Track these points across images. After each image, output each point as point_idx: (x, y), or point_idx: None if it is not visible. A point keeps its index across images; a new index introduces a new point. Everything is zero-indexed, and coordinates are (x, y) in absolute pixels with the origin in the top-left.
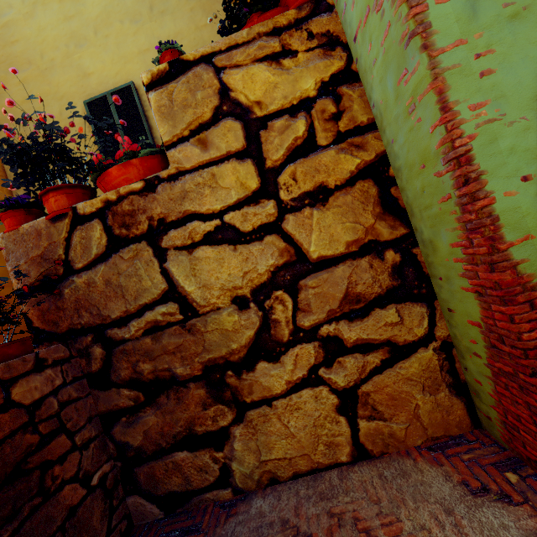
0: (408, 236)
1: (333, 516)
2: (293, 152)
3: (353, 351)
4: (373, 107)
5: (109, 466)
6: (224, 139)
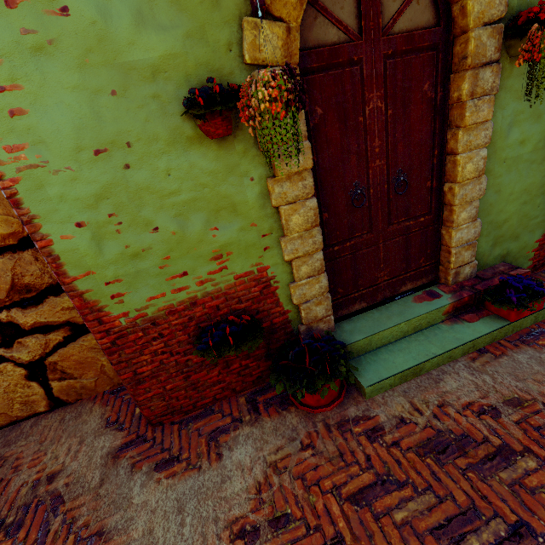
0: None
1: (2, 459)
2: None
3: (33, 332)
4: None
5: None
6: None
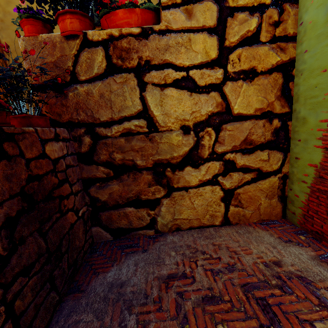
0: (288, 113)
1: (215, 245)
2: (243, 40)
3: (239, 170)
4: (300, 25)
5: (85, 208)
6: (203, 15)
